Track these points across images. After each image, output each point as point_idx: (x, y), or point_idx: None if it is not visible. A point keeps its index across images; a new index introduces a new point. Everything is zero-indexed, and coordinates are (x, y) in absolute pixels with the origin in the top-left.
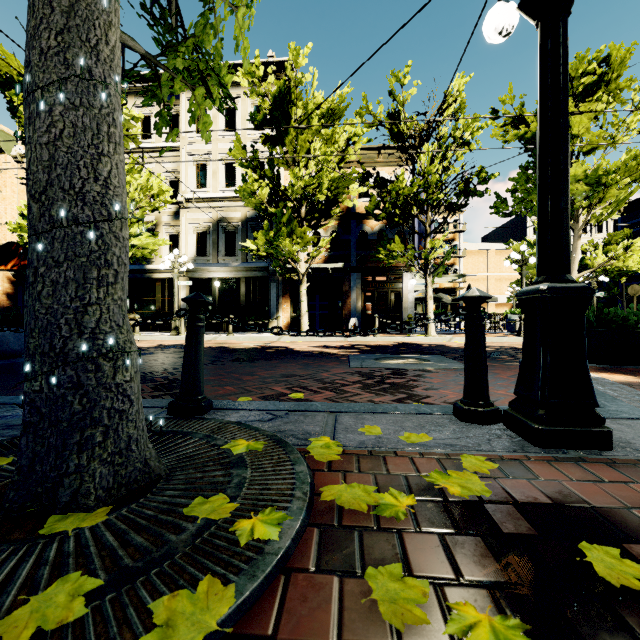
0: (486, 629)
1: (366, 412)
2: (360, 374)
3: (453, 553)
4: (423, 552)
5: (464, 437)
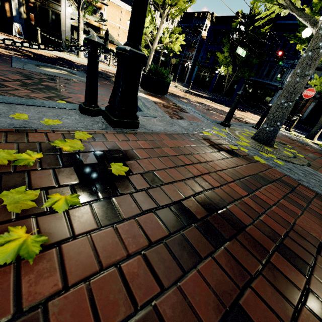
0: (63, 200)
1: (19, 104)
2: (21, 74)
3: (59, 175)
4: (42, 178)
5: (81, 122)
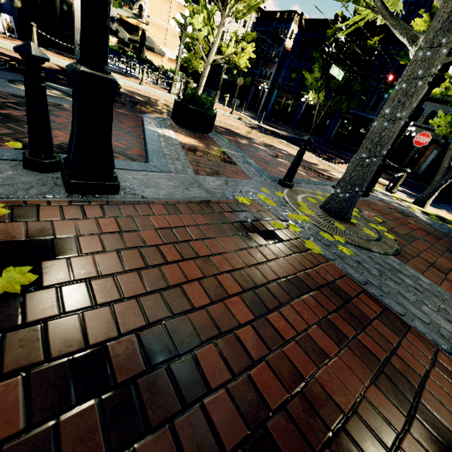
0: None
1: None
2: None
3: None
4: None
5: (9, 184)
